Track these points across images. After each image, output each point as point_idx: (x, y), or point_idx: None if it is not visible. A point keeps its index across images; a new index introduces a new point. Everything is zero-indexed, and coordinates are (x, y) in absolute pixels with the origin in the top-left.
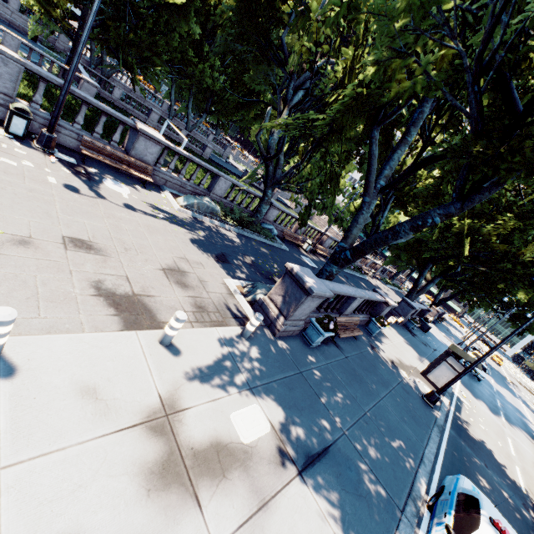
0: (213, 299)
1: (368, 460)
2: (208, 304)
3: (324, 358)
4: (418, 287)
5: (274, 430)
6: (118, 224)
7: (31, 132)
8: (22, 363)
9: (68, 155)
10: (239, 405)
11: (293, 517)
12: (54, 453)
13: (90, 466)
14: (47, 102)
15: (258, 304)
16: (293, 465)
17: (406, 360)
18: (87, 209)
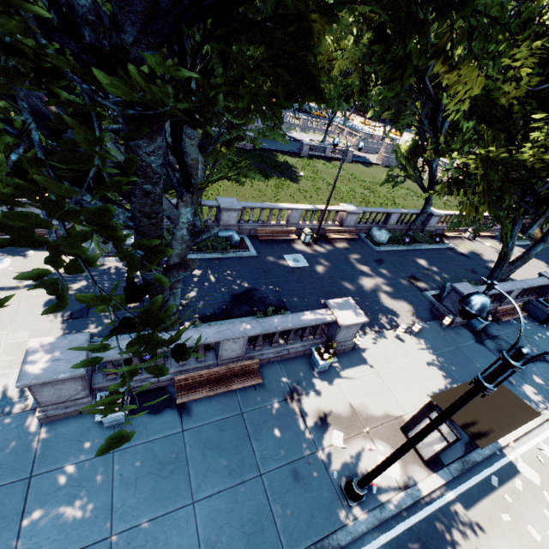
0: None
1: None
2: None
3: None
4: (508, 255)
5: None
6: None
7: None
8: None
9: None
10: None
11: None
12: None
13: None
14: None
15: None
16: None
17: (384, 403)
18: None
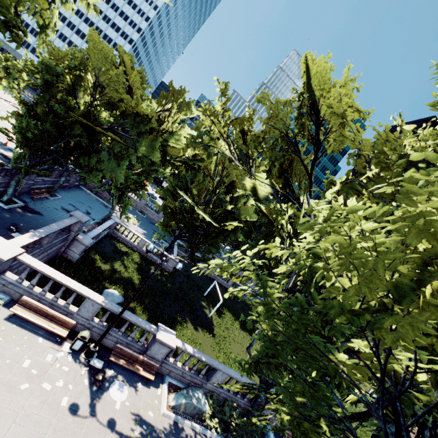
0: None
1: None
2: None
3: None
4: None
5: None
6: None
7: (91, 338)
8: None
9: (102, 358)
10: None
11: None
12: None
13: None
14: (140, 278)
15: None
16: None
17: None
18: None
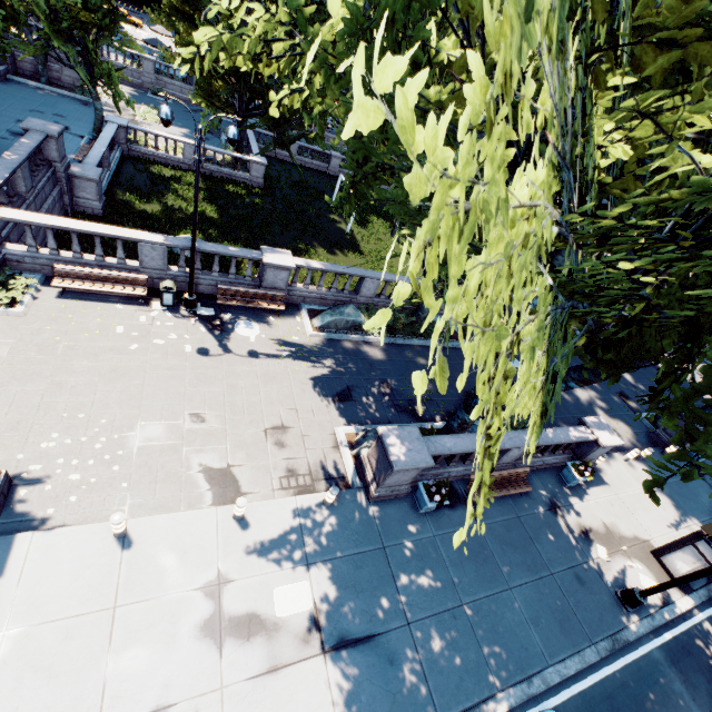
0: (309, 457)
1: (425, 660)
2: (301, 466)
3: (434, 528)
4: None
5: (316, 608)
6: (235, 382)
7: (182, 291)
8: (136, 538)
9: (209, 306)
10: (288, 581)
11: (297, 687)
12: (143, 602)
13: (160, 614)
14: (217, 210)
15: (359, 462)
16: (320, 645)
17: (631, 526)
18: (211, 373)
